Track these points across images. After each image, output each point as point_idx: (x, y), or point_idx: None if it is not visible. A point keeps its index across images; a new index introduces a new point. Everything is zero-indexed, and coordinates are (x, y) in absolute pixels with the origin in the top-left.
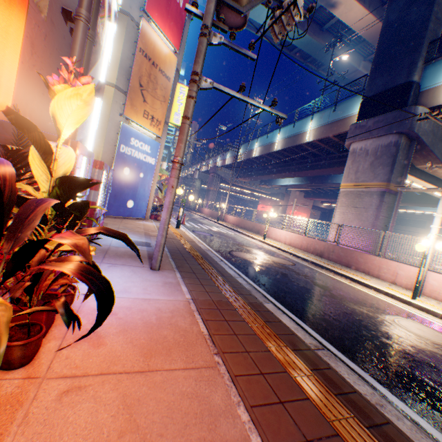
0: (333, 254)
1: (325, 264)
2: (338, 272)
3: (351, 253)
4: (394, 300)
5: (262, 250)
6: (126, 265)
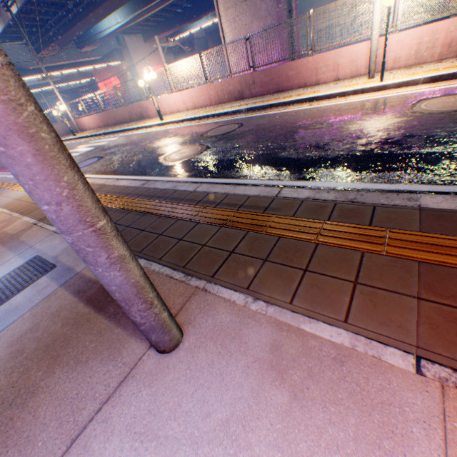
0: (256, 86)
1: (261, 103)
2: (287, 102)
3: (277, 72)
4: (368, 95)
5: (183, 133)
6: (86, 430)
